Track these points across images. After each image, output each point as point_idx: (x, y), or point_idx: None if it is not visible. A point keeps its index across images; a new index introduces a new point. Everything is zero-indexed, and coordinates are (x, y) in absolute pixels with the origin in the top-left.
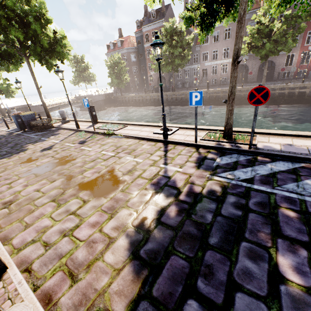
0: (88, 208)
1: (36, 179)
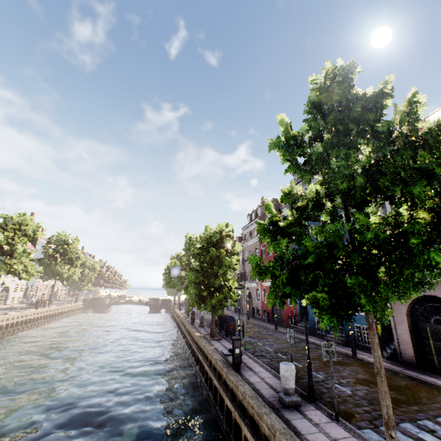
0: None
1: None
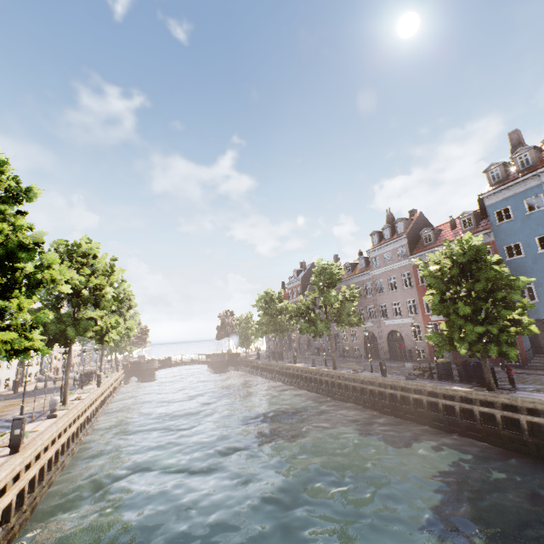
0: None
1: None
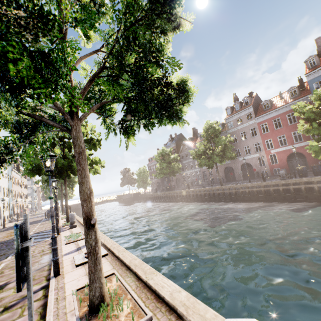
0: None
1: (6, 234)
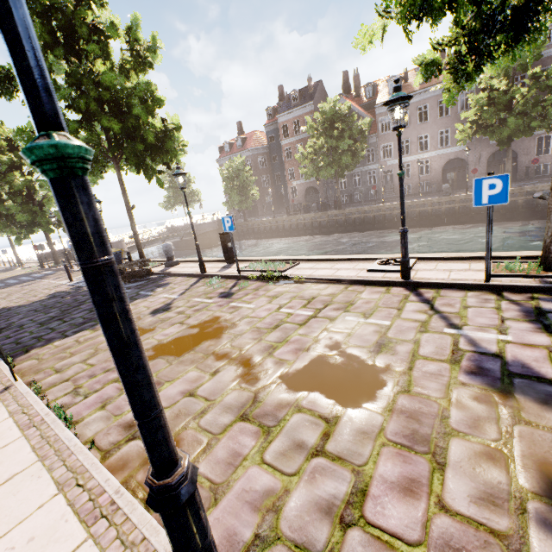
0: (350, 436)
1: (172, 369)
